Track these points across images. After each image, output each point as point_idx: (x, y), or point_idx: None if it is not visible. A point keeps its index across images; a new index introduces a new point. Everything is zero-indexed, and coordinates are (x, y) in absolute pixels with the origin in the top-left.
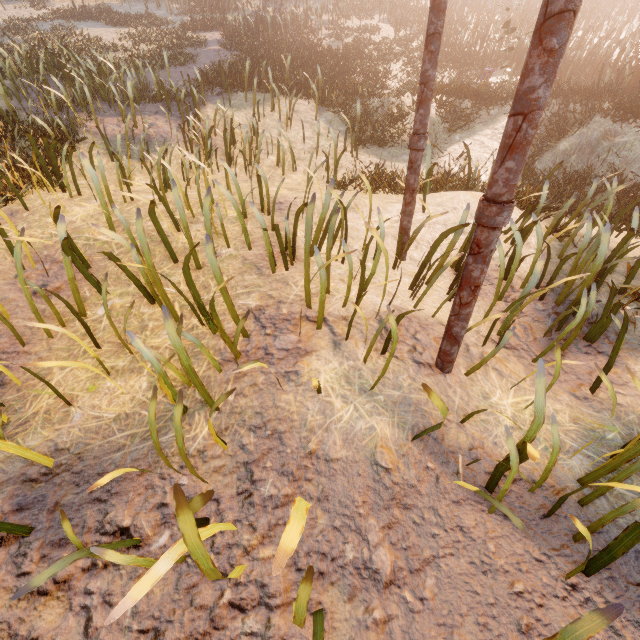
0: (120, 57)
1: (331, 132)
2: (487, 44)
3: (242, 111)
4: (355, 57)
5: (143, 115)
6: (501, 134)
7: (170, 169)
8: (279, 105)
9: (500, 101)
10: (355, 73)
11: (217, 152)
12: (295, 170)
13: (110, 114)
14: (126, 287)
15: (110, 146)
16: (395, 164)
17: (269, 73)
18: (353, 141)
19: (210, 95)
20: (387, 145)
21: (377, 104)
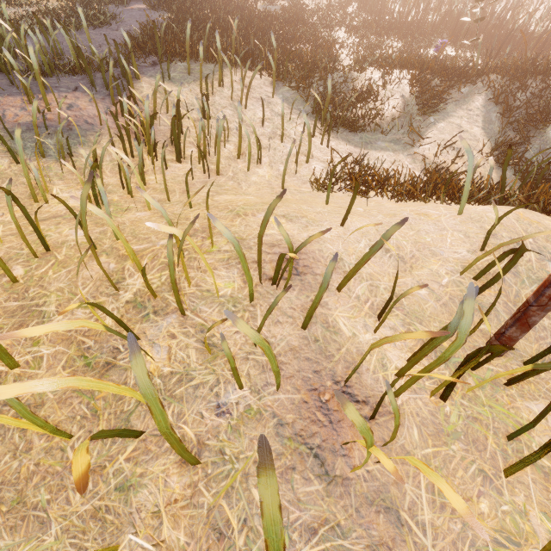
0: (23, 13)
1: (304, 117)
2: (427, 13)
3: (185, 86)
4: (298, 23)
5: (58, 92)
6: (477, 116)
7: (109, 221)
8: (231, 80)
9: (469, 78)
10: (301, 41)
11: (161, 141)
12: (259, 162)
13: (10, 91)
14: (37, 534)
15: (12, 139)
16: (372, 152)
17: (217, 39)
18: (324, 126)
19: (143, 65)
20: (357, 128)
21: (339, 79)
